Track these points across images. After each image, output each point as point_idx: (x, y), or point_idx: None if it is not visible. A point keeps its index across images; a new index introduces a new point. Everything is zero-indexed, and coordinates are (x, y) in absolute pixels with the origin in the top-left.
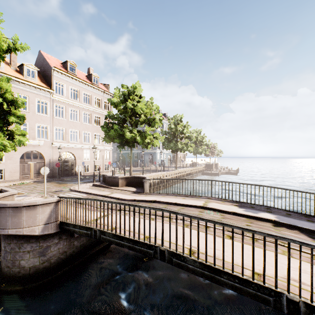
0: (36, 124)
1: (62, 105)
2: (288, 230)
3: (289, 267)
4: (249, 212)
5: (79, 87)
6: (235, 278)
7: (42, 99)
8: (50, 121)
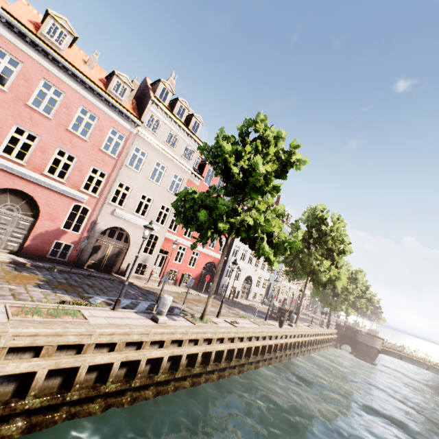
0: None
1: None
2: None
3: None
4: None
5: None
6: None
7: None
8: None
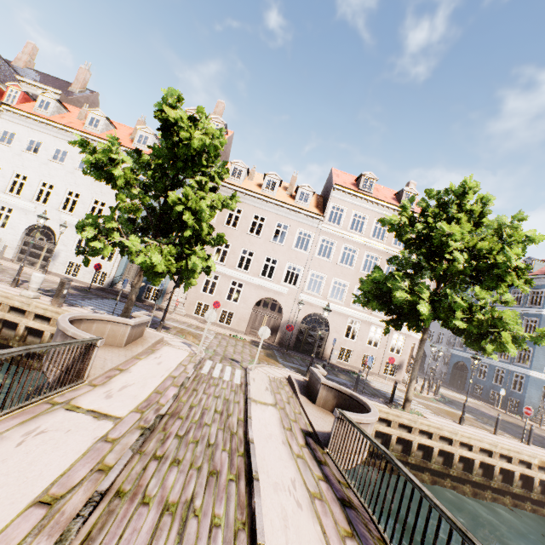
0: (288, 263)
1: (333, 239)
2: None
3: None
4: None
5: (369, 212)
6: None
7: (306, 230)
8: (308, 261)
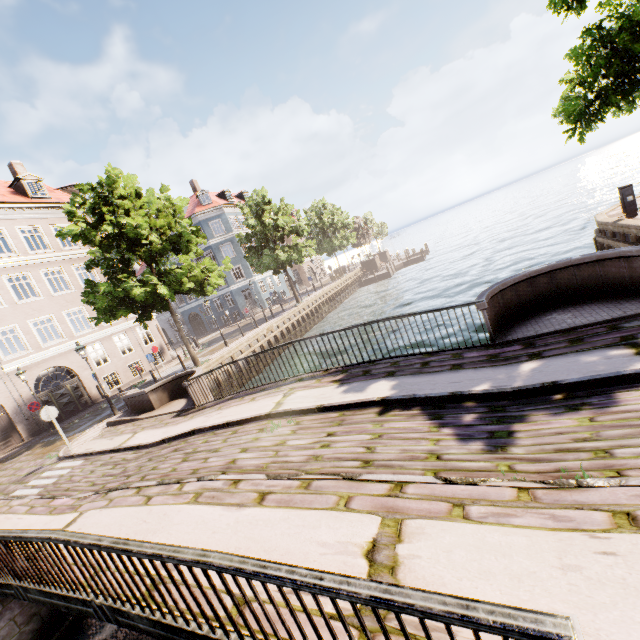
0: None
1: None
2: (401, 415)
3: (236, 605)
4: (350, 393)
5: (1, 223)
6: (194, 636)
7: None
8: None
